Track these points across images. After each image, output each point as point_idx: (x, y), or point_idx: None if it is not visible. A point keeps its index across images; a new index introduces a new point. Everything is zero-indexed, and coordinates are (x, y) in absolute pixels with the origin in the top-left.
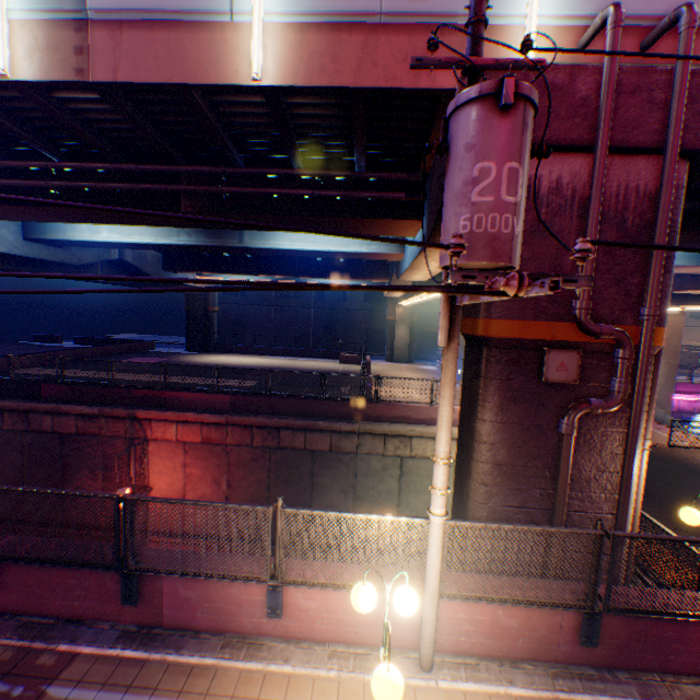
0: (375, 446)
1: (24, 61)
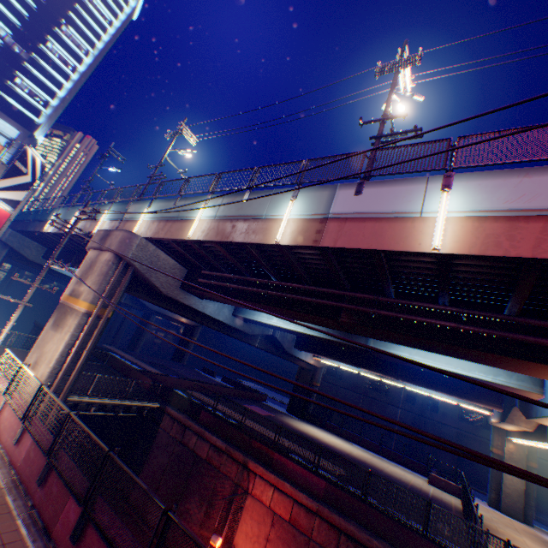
0: None
1: (288, 236)
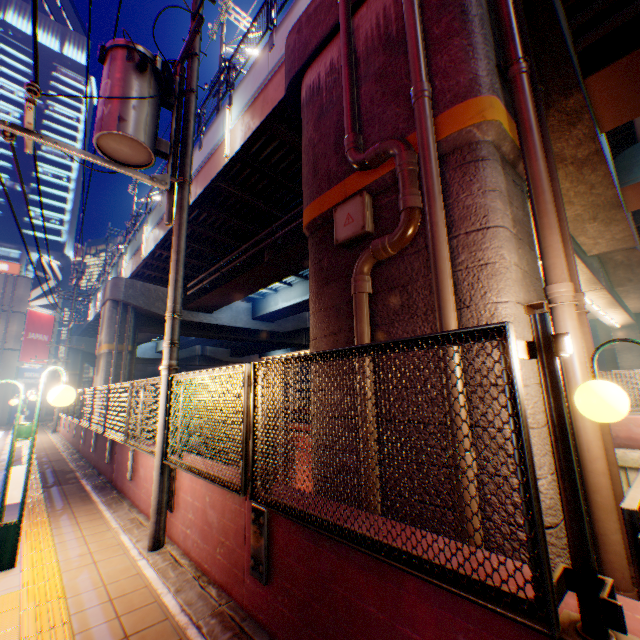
0: None
1: None
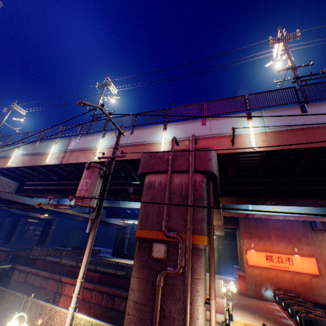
0: None
1: (52, 160)
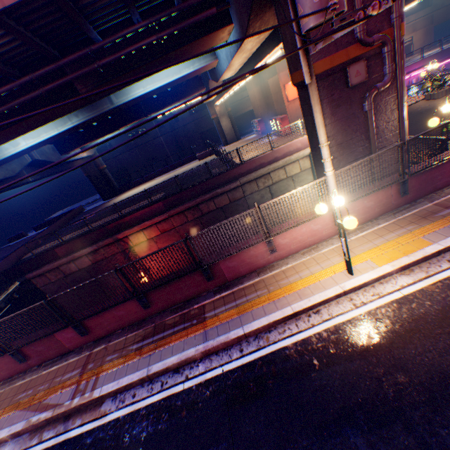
0: (253, 188)
1: None
